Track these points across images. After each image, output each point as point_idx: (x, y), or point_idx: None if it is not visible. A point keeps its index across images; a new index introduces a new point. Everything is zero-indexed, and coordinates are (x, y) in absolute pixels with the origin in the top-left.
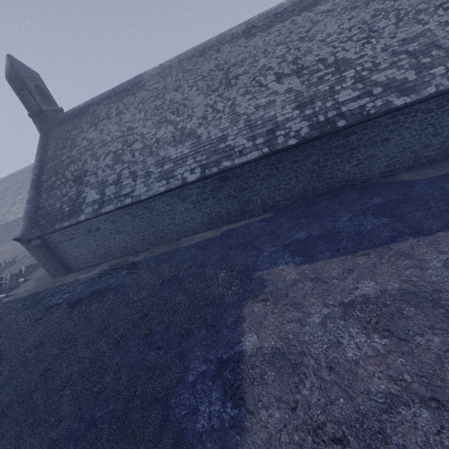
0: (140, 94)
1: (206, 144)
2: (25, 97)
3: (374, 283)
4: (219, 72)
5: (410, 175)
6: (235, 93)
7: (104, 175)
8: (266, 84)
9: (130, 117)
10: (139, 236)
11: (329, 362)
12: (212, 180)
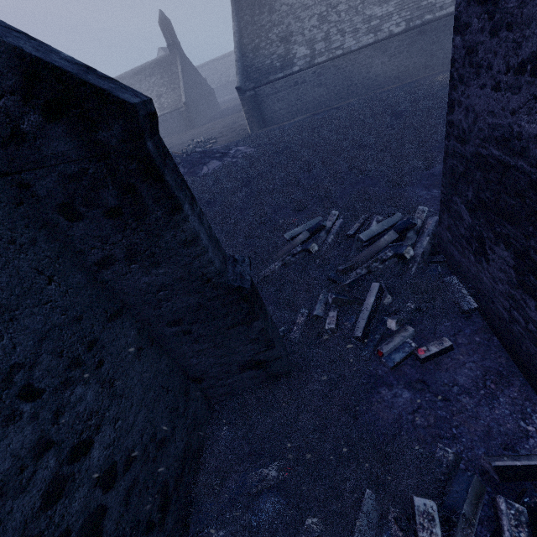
0: None
1: (410, 2)
2: None
3: None
4: None
5: None
6: None
7: (312, 34)
8: None
9: None
10: (334, 91)
11: None
12: (412, 34)
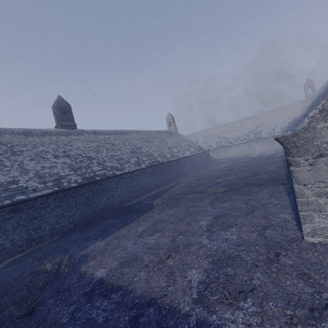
0: None
1: None
2: None
3: (143, 226)
4: (3, 146)
5: (129, 203)
6: (22, 158)
7: None
8: (47, 158)
9: None
10: None
11: (147, 248)
12: (2, 212)
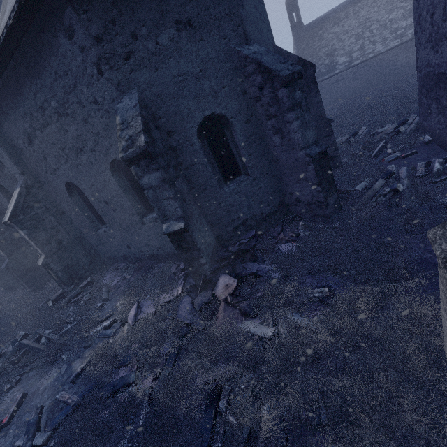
0: None
1: None
2: (291, 15)
3: None
4: None
5: None
6: None
7: (350, 48)
8: None
9: (366, 13)
10: (366, 81)
11: None
12: None
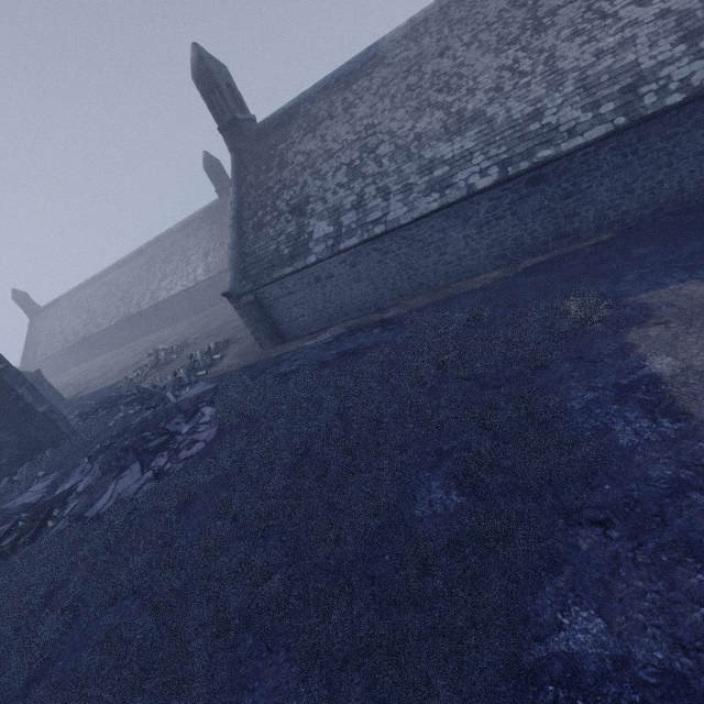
0: (379, 73)
1: (505, 128)
2: (214, 103)
3: None
4: (517, 11)
5: None
6: (553, 39)
7: (337, 198)
8: (614, 12)
9: (368, 110)
10: (386, 285)
11: None
12: (516, 184)
